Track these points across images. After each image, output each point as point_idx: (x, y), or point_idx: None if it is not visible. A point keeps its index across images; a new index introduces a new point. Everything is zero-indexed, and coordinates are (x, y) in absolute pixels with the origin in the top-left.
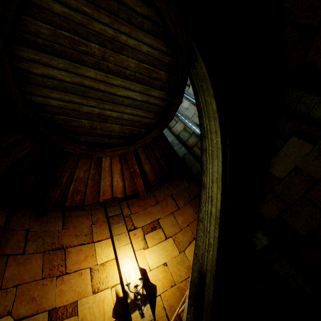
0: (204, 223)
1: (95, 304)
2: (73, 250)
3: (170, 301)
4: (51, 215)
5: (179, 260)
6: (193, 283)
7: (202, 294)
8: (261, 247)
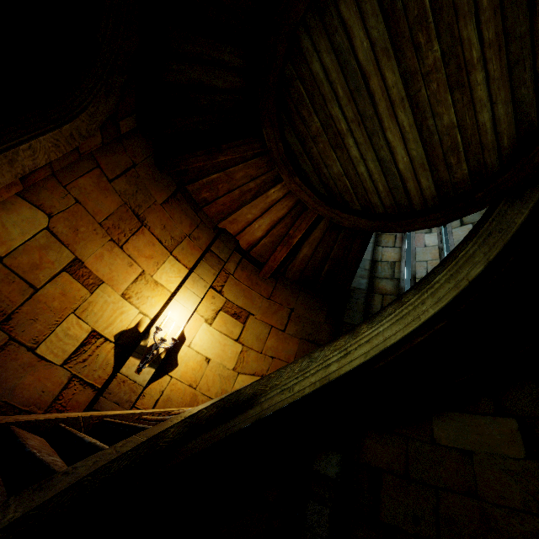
0: (312, 365)
1: (113, 305)
2: (148, 236)
3: (174, 395)
4: (165, 179)
5: (224, 374)
6: (239, 395)
7: (235, 415)
8: (321, 471)
